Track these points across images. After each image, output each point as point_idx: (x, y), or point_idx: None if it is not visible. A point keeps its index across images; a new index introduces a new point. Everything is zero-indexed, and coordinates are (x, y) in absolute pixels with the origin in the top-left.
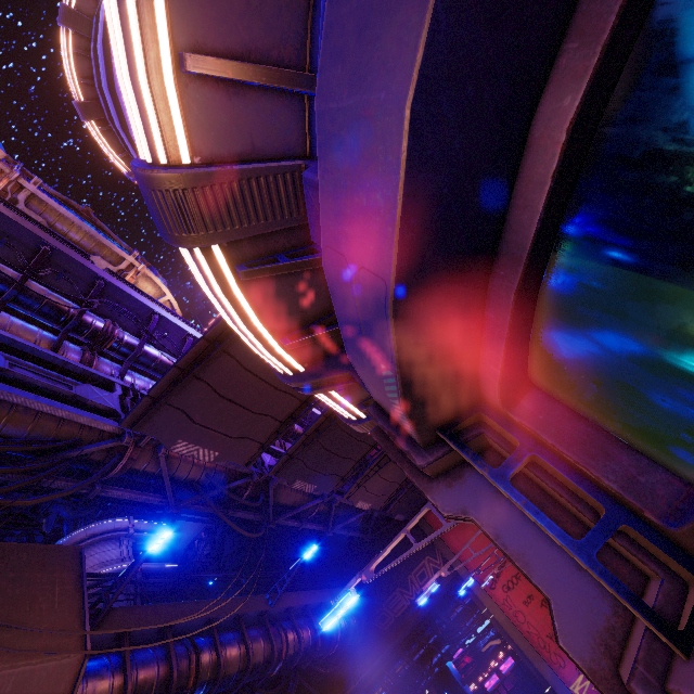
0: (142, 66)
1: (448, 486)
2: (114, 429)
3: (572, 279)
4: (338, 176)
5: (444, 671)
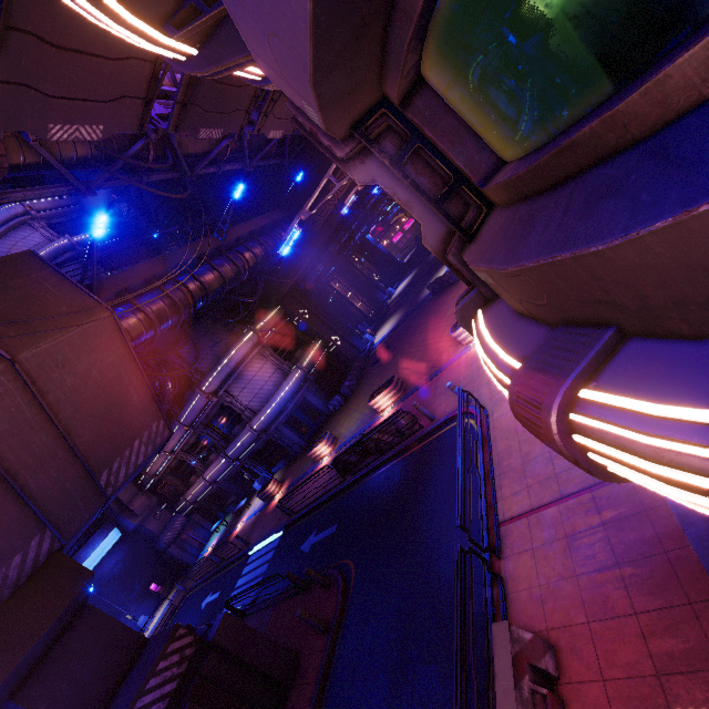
0: None
1: (361, 163)
2: None
3: (451, 27)
4: None
5: (363, 241)
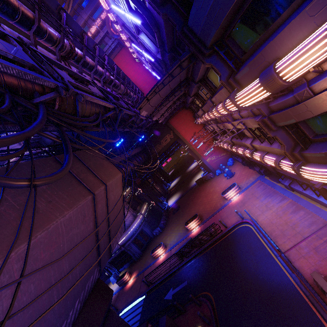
0: (305, 69)
1: (274, 131)
2: (112, 107)
3: None
4: (320, 100)
5: None
